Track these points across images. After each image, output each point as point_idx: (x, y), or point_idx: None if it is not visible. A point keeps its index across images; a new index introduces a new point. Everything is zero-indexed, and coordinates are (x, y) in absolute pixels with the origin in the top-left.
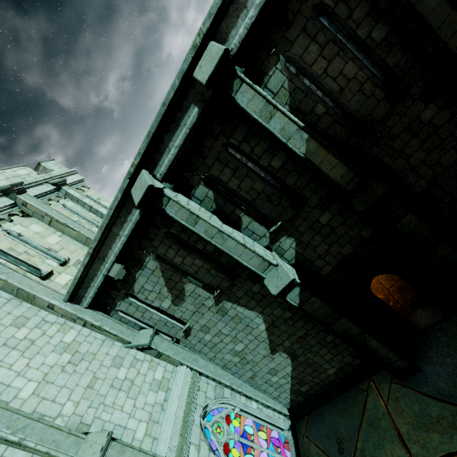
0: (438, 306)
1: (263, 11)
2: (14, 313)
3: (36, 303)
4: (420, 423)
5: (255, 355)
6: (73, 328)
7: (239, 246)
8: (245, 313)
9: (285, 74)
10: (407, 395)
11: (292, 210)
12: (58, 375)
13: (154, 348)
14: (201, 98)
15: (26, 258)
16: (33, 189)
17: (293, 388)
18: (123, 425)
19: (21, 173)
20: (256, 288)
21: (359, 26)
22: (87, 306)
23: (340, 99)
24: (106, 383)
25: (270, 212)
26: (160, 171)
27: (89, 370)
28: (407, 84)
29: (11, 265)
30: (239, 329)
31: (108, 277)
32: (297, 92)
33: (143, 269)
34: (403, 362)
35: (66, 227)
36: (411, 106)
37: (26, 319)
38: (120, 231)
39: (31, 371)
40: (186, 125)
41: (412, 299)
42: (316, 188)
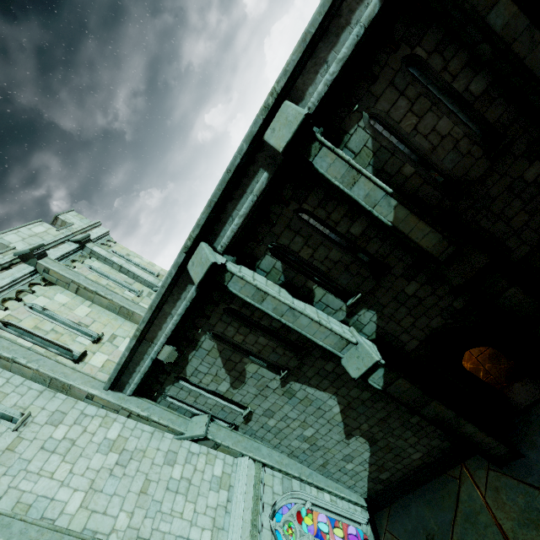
0: (539, 380)
1: (345, 65)
2: (49, 408)
3: (72, 393)
4: (526, 519)
5: (327, 441)
6: (116, 421)
7: (313, 324)
8: (317, 394)
9: (368, 132)
10: (508, 485)
11: (373, 280)
12: (107, 481)
13: (211, 438)
14: (271, 161)
15: (55, 338)
16: (54, 250)
17: (372, 475)
18: (185, 536)
19: (38, 231)
20: (330, 367)
21: (455, 78)
22: (131, 394)
23: (431, 158)
24: (160, 485)
25: (347, 283)
26: (221, 242)
27: (140, 471)
28: (510, 141)
29: (38, 348)
30: (309, 412)
31: (156, 360)
32: (382, 151)
33: (197, 350)
34: (502, 447)
35: (96, 295)
36: (513, 163)
37: (62, 414)
38: (172, 310)
39: (76, 479)
40: (253, 192)
41: (507, 370)
42: (402, 255)
